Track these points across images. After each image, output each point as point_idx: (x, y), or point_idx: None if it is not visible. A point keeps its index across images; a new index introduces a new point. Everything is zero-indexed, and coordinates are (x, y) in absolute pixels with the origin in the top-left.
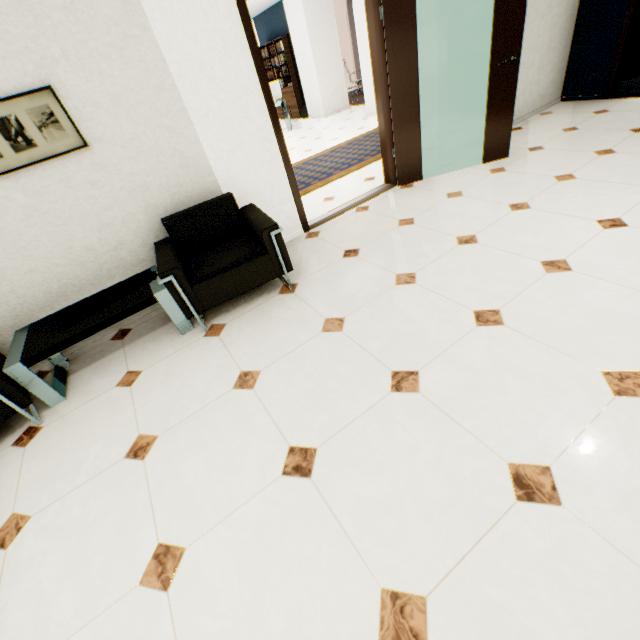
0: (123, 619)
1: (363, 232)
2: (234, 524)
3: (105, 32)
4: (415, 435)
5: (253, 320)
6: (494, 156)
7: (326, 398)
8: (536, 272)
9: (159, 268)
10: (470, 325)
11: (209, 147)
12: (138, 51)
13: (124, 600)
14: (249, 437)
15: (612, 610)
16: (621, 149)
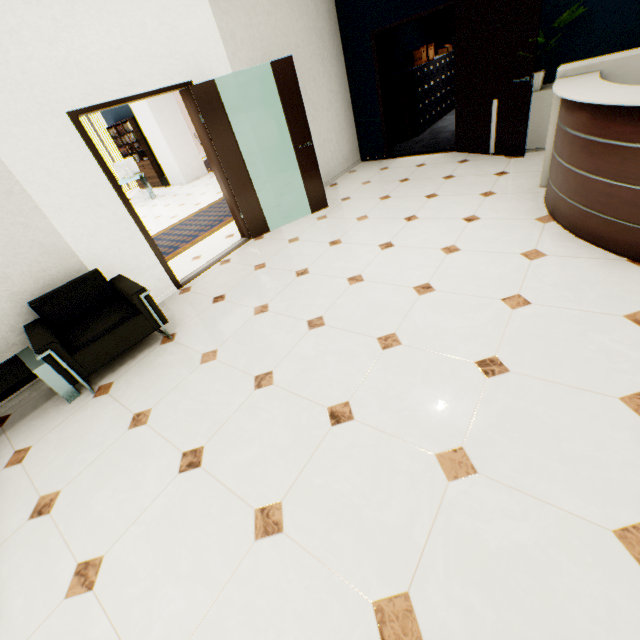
0: (55, 627)
1: (227, 280)
2: (144, 521)
3: None
4: (272, 412)
5: (139, 372)
6: (318, 207)
7: (208, 410)
8: (344, 286)
9: (35, 346)
10: (305, 331)
11: (68, 234)
12: None
13: (53, 615)
14: (148, 459)
15: (376, 460)
16: (394, 195)
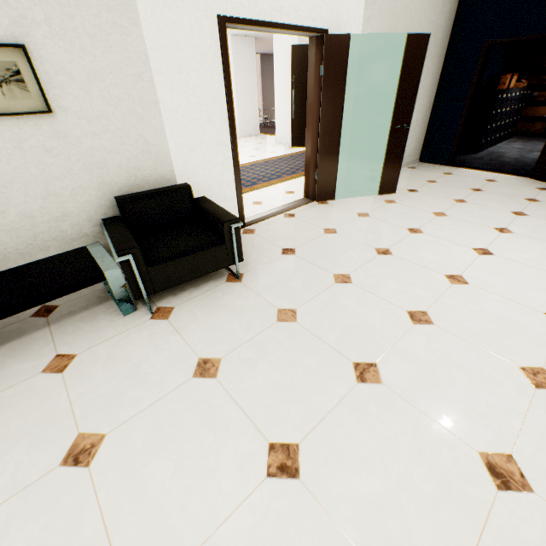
0: None
1: (295, 235)
2: (221, 545)
3: (95, 14)
4: (391, 426)
5: (203, 305)
6: (386, 191)
7: (296, 388)
8: (444, 283)
9: (115, 245)
10: (407, 323)
11: (173, 140)
12: (124, 40)
13: None
14: (221, 433)
15: None
16: (470, 200)
